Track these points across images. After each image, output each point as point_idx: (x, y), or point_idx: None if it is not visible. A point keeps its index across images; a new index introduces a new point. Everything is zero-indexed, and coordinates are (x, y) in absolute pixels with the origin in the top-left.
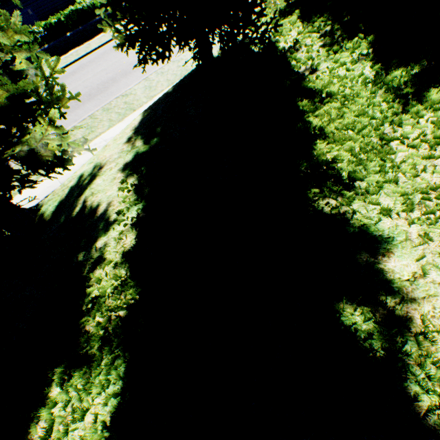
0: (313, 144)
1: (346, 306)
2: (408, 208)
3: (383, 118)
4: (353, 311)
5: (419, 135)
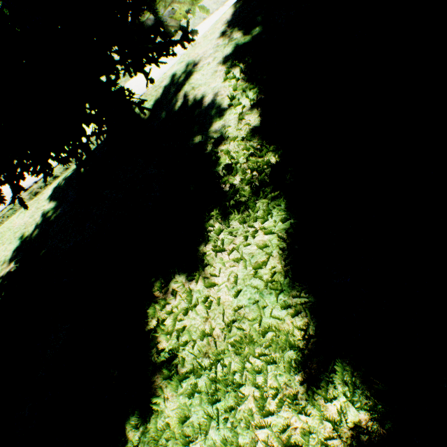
0: None
1: None
2: None
3: None
4: None
5: None
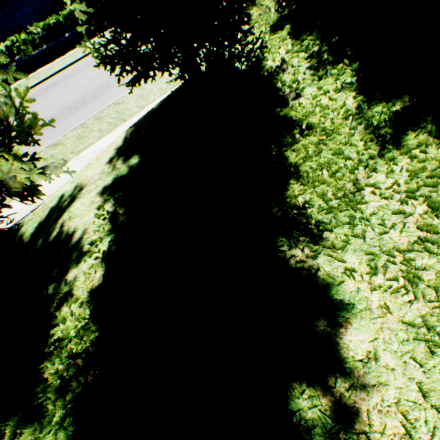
0: (287, 183)
1: (295, 386)
2: (371, 272)
3: (358, 162)
4: (300, 393)
5: (393, 184)
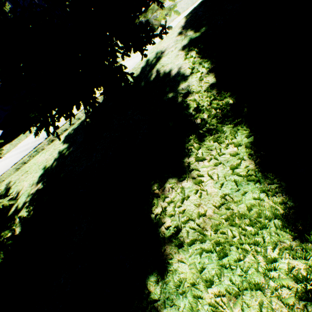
0: None
1: None
2: None
3: None
4: None
5: None
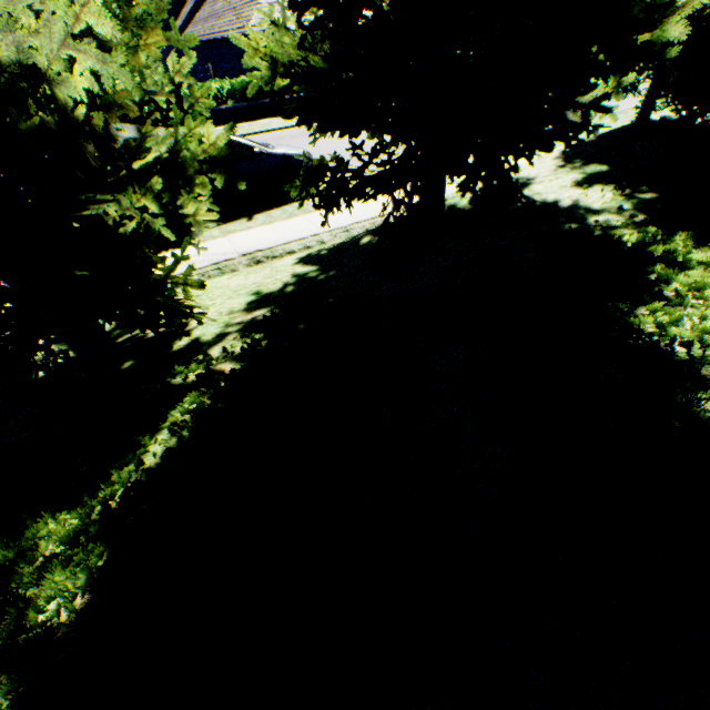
0: None
1: None
2: None
3: None
4: None
5: None
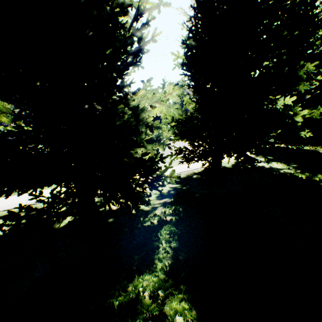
0: None
1: None
2: None
3: None
4: None
5: None
